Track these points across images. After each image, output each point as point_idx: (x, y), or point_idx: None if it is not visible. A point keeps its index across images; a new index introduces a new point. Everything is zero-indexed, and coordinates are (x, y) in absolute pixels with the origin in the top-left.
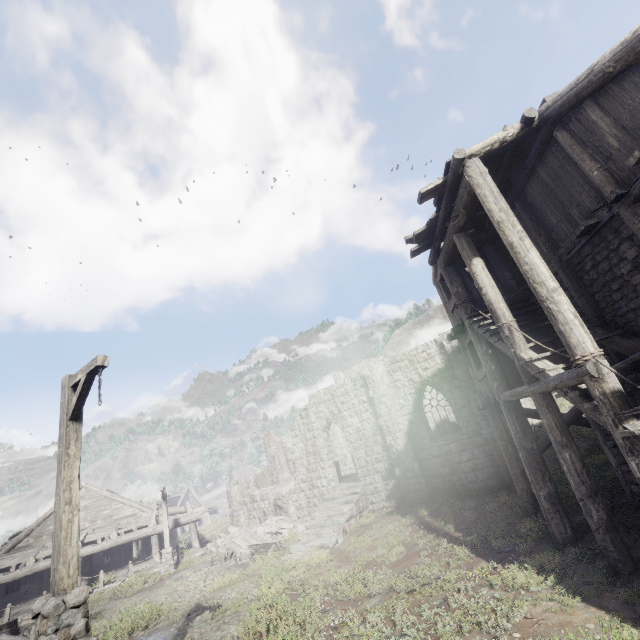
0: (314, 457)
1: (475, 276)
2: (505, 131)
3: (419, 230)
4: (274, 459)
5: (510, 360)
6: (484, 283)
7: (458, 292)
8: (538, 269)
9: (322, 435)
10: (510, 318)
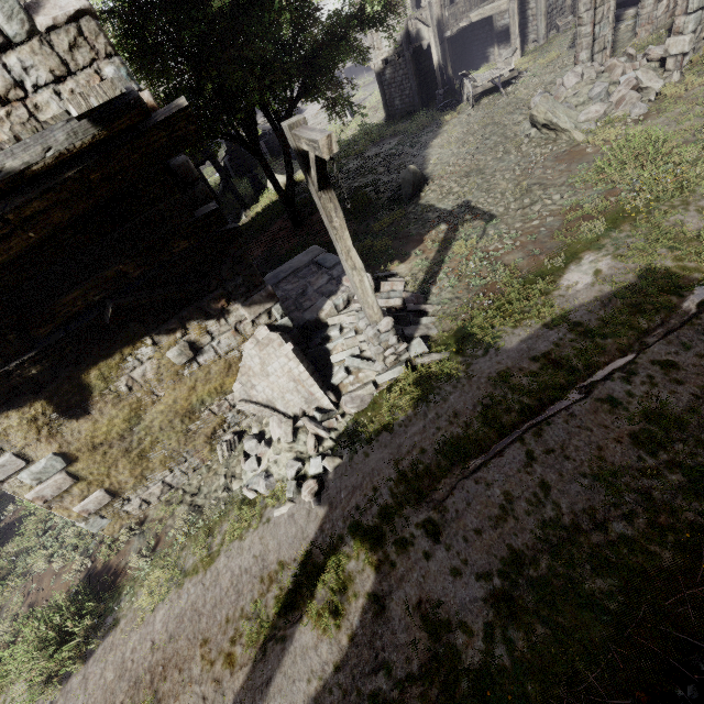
0: None
1: None
2: None
3: None
4: None
5: None
6: None
7: None
8: None
9: None
10: None
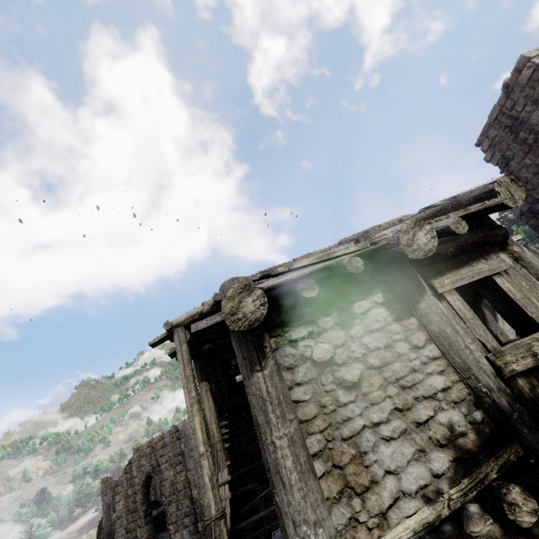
0: (133, 515)
1: (201, 397)
2: (203, 306)
3: (172, 351)
4: (109, 508)
5: (243, 451)
6: (205, 405)
7: (212, 390)
8: (196, 434)
9: (142, 490)
10: (217, 438)
